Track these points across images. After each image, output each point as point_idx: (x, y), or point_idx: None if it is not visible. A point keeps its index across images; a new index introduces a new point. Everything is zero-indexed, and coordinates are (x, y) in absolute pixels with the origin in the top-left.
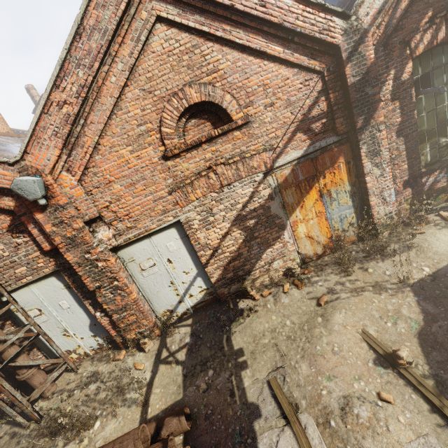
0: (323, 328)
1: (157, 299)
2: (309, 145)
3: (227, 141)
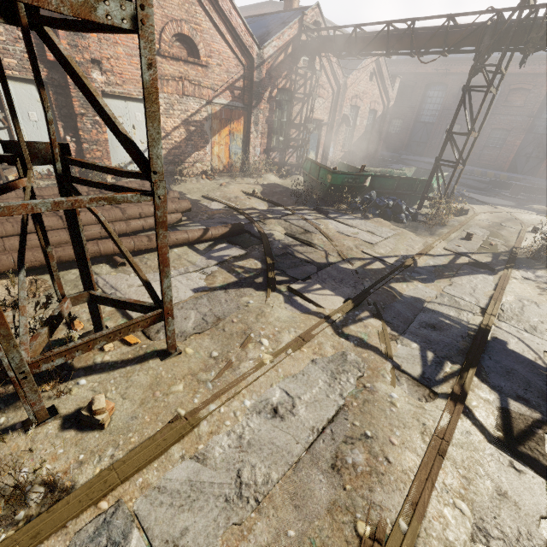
0: (225, 188)
1: (114, 153)
2: (231, 101)
3: (194, 69)
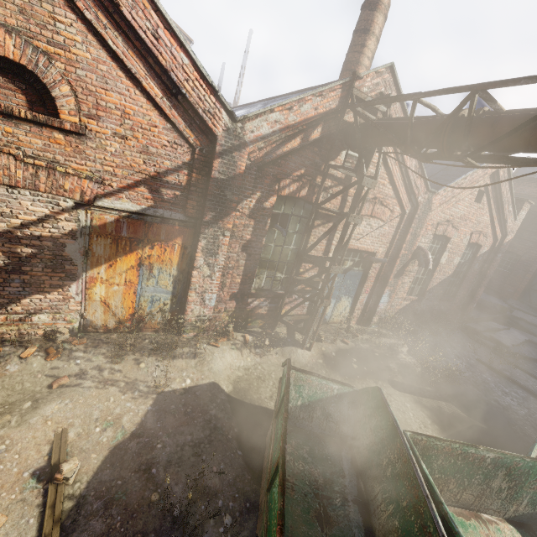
0: (19, 417)
1: None
2: (150, 206)
3: (39, 135)
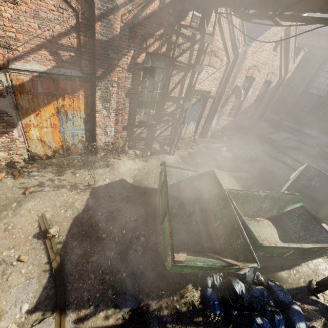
0: (12, 212)
1: None
2: (54, 66)
3: None
